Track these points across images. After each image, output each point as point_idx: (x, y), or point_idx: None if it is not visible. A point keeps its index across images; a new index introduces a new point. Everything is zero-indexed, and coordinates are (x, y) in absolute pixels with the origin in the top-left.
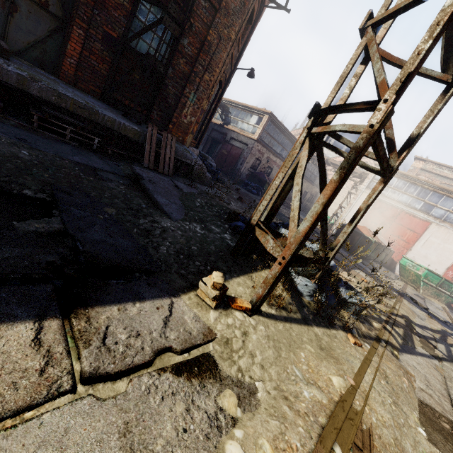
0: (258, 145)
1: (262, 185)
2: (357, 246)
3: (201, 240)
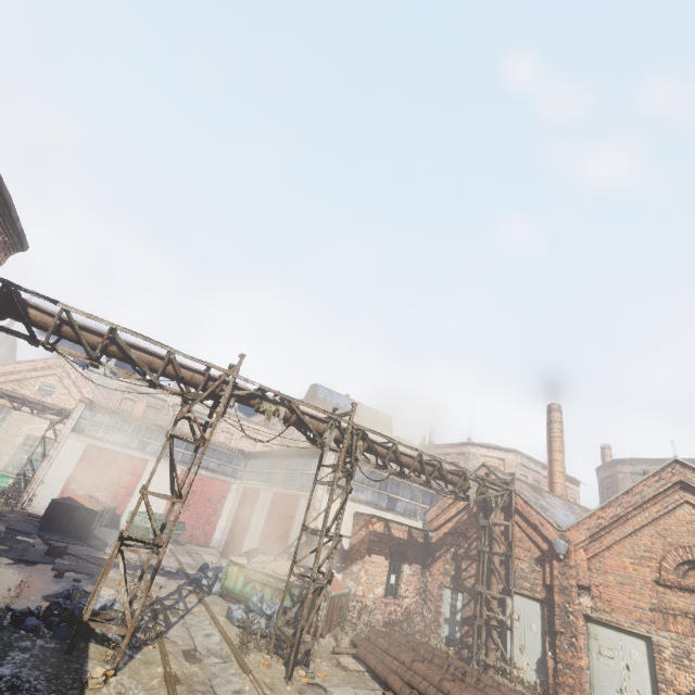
0: None
1: None
2: (78, 525)
3: (41, 661)
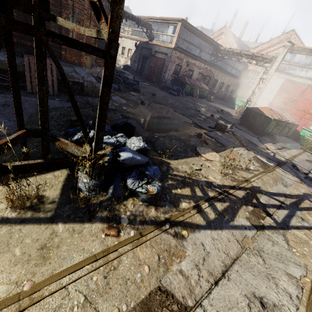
0: (176, 52)
1: (183, 87)
2: (258, 125)
3: None
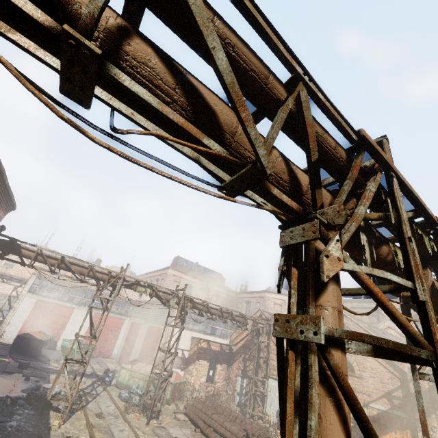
0: None
1: None
2: (33, 349)
3: (28, 419)
